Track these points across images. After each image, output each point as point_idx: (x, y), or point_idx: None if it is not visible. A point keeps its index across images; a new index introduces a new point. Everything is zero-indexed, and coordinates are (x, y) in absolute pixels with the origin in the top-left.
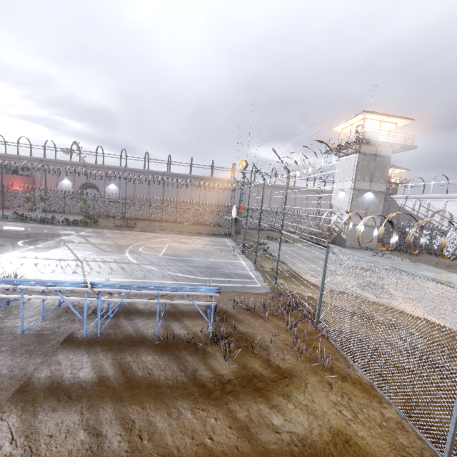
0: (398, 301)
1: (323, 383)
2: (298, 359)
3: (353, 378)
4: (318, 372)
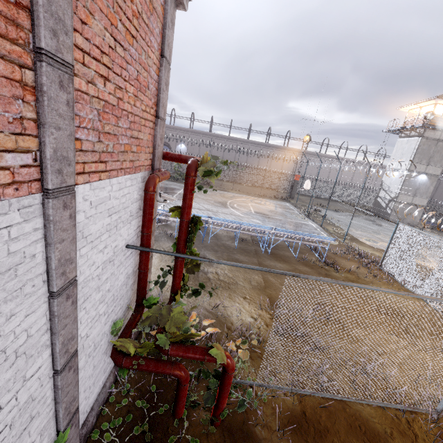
0: (432, 264)
1: (388, 288)
2: (373, 278)
3: (403, 289)
4: (385, 284)
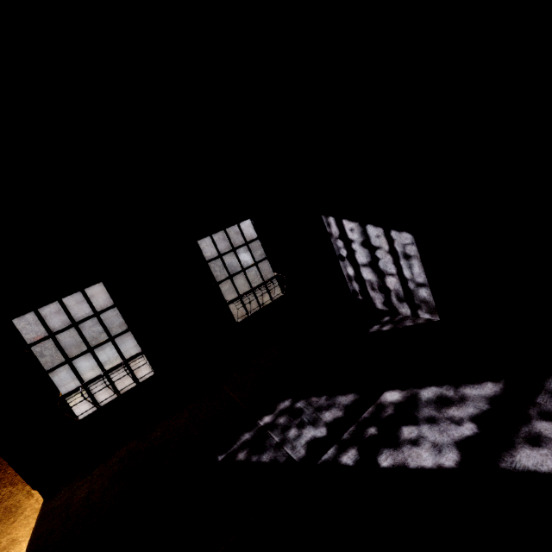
0: None
1: None
2: None
3: None
4: None
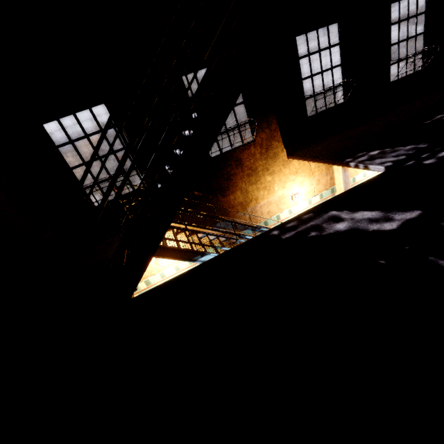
0: None
1: None
2: None
3: None
4: None
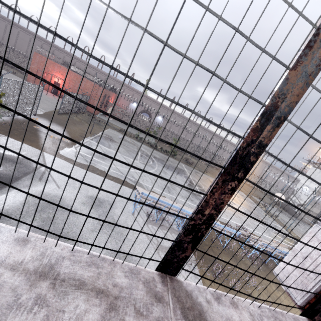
0: None
1: None
2: None
3: None
4: None
